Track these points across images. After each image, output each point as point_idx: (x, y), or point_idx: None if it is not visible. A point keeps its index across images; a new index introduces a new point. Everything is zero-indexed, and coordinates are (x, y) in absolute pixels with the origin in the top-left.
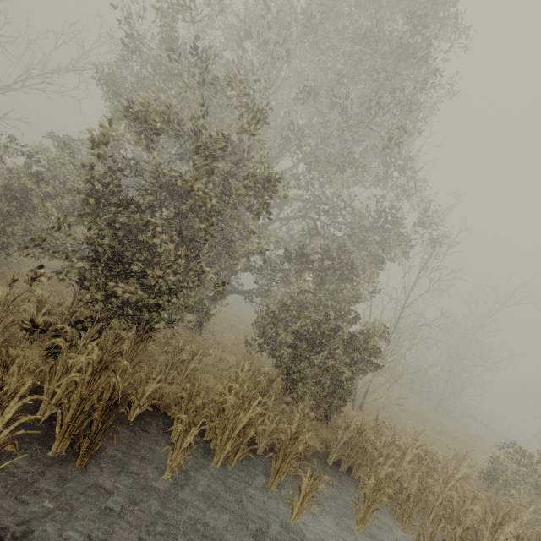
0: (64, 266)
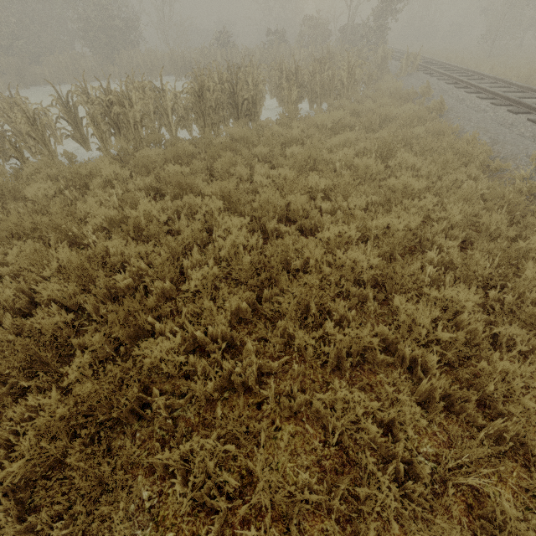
0: None
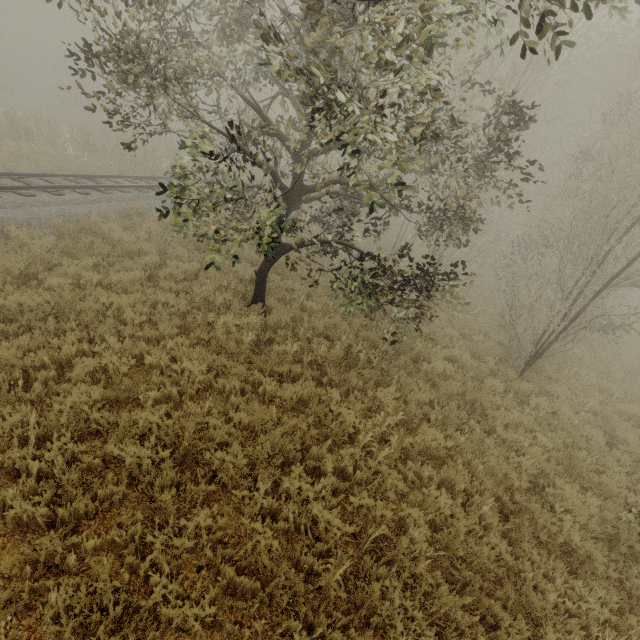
0: None
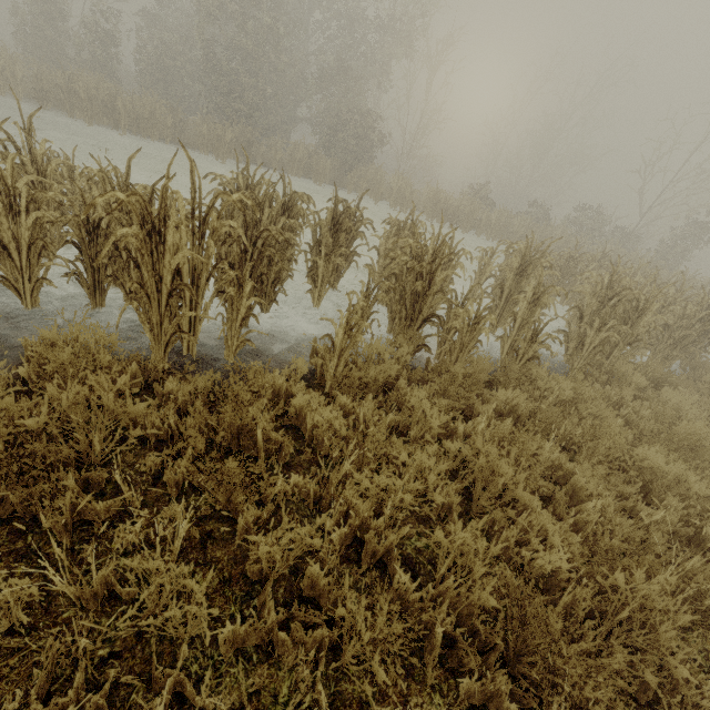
0: (215, 101)
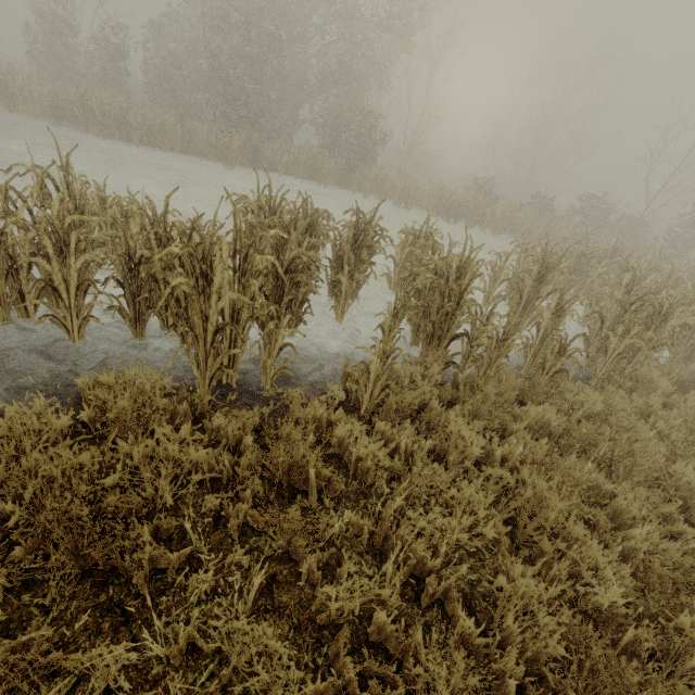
0: (222, 109)
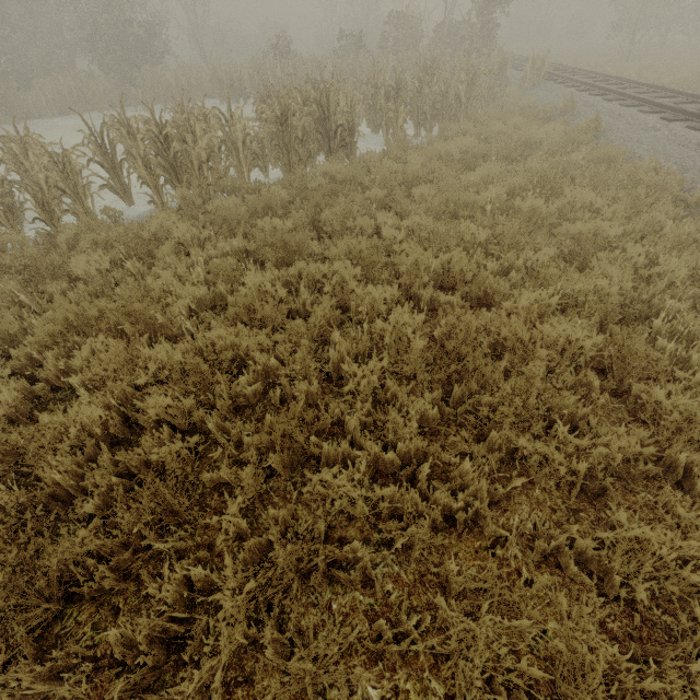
0: None
